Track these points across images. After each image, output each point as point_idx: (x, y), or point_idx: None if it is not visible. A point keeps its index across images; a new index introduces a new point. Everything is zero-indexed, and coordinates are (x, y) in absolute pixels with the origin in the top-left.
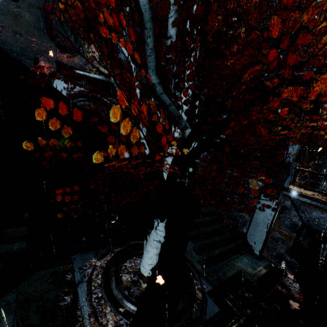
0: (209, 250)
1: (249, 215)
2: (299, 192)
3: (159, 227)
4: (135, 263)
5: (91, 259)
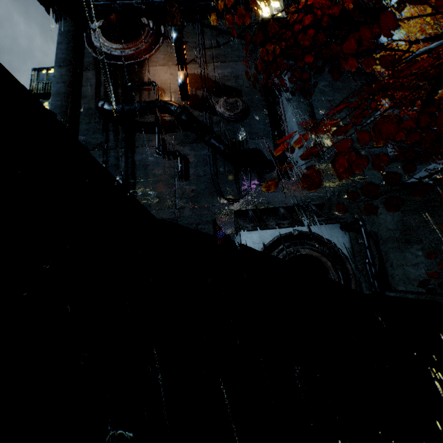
0: None
1: None
2: None
3: None
4: None
5: None
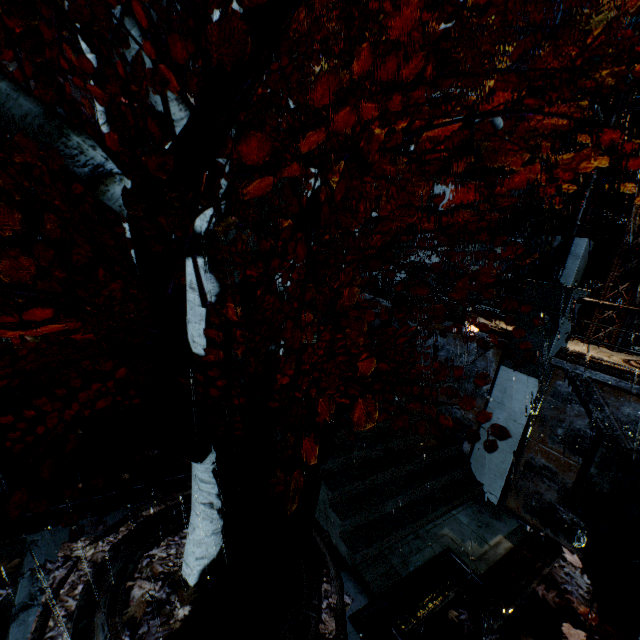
0: (372, 504)
1: (475, 415)
2: (589, 359)
3: (199, 472)
4: (180, 547)
5: (76, 541)
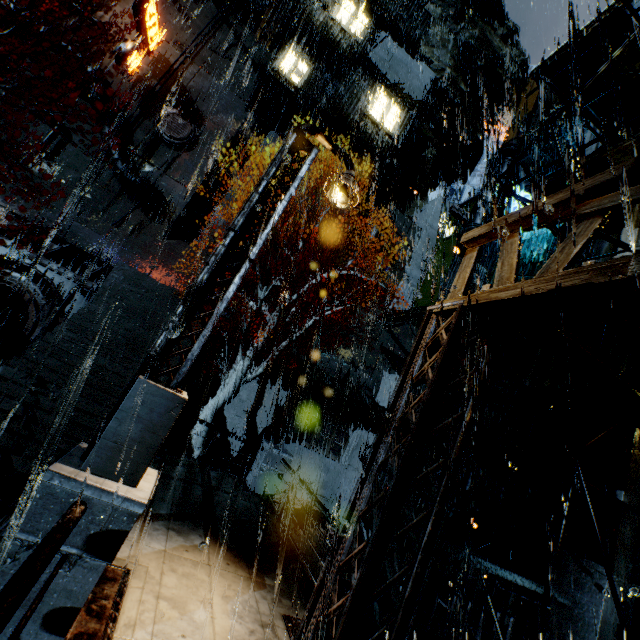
0: None
1: None
2: None
3: None
4: None
5: None
